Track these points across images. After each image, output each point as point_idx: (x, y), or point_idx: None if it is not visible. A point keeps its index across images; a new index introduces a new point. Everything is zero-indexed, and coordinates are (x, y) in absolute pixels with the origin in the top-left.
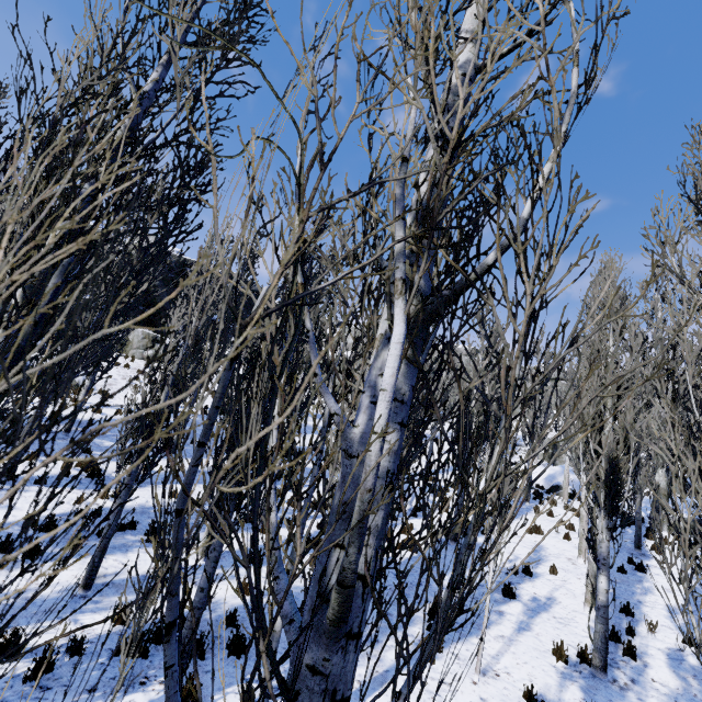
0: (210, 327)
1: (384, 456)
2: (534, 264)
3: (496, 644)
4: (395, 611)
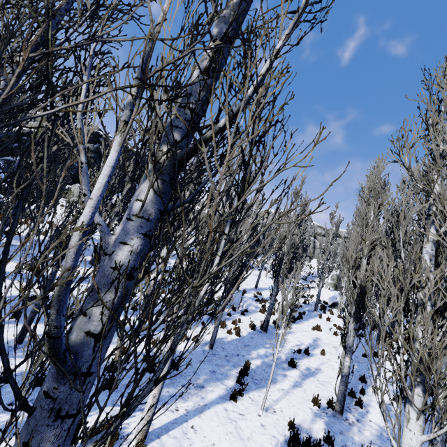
0: (119, 185)
1: (77, 245)
2: (235, 123)
3: (278, 393)
4: (218, 370)
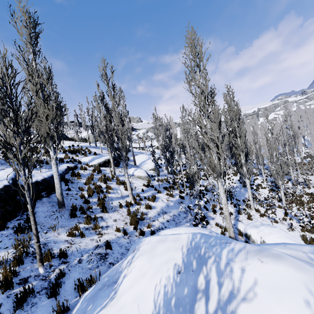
0: None
1: None
2: None
3: None
4: None
